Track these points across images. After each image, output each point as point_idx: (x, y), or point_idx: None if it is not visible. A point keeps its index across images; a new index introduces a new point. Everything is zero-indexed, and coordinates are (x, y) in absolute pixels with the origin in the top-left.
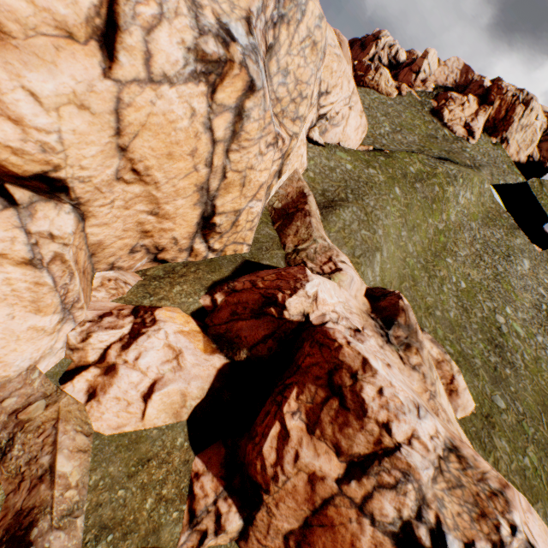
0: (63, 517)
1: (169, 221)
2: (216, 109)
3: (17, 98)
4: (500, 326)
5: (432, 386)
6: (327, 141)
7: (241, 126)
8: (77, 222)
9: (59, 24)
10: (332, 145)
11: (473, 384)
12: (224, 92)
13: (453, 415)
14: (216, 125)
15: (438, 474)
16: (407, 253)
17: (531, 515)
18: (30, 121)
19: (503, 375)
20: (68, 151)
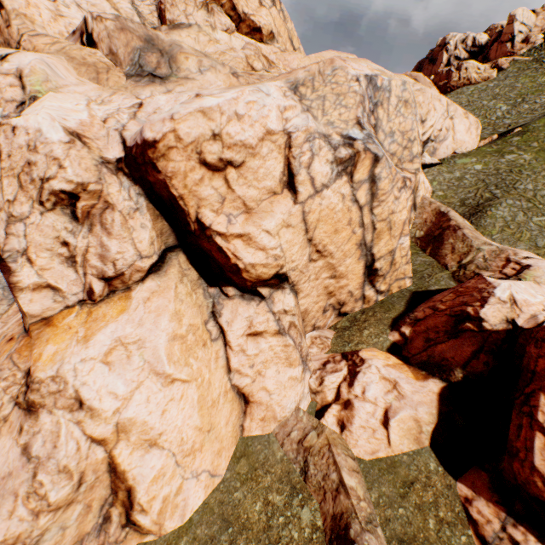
0: (367, 523)
1: (343, 279)
2: (355, 186)
3: (261, 237)
4: None
5: None
6: (440, 157)
7: (376, 187)
8: (295, 298)
9: (268, 191)
10: (448, 158)
11: None
12: (358, 173)
13: None
14: (358, 196)
15: None
16: None
17: None
18: (268, 246)
19: None
20: (285, 254)
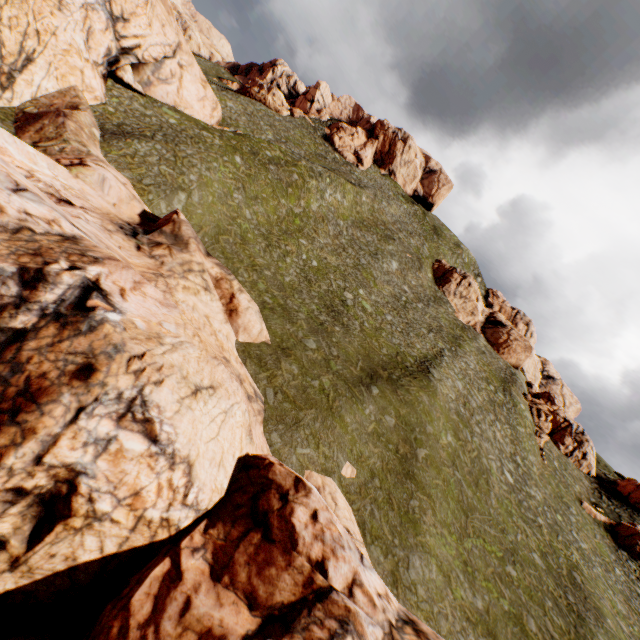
0: None
1: None
2: None
3: None
4: (346, 300)
5: (170, 272)
6: (157, 99)
7: None
8: None
9: None
10: (159, 101)
11: (284, 327)
12: None
13: (232, 336)
14: None
15: (7, 233)
16: (240, 216)
17: (160, 305)
18: None
19: (330, 330)
20: None
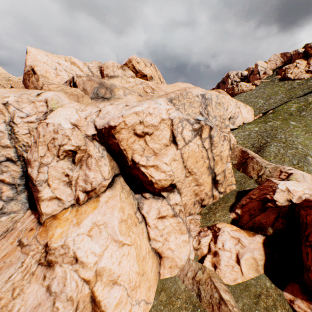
0: None
1: (202, 186)
2: (203, 140)
3: (163, 166)
4: None
5: None
6: (237, 125)
7: (212, 140)
8: (180, 196)
9: (164, 145)
10: (241, 125)
11: None
12: (203, 134)
13: None
14: (205, 145)
15: None
16: None
17: None
18: (166, 170)
19: None
20: (174, 174)
